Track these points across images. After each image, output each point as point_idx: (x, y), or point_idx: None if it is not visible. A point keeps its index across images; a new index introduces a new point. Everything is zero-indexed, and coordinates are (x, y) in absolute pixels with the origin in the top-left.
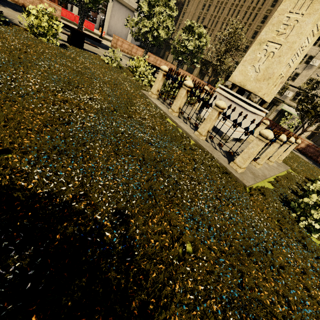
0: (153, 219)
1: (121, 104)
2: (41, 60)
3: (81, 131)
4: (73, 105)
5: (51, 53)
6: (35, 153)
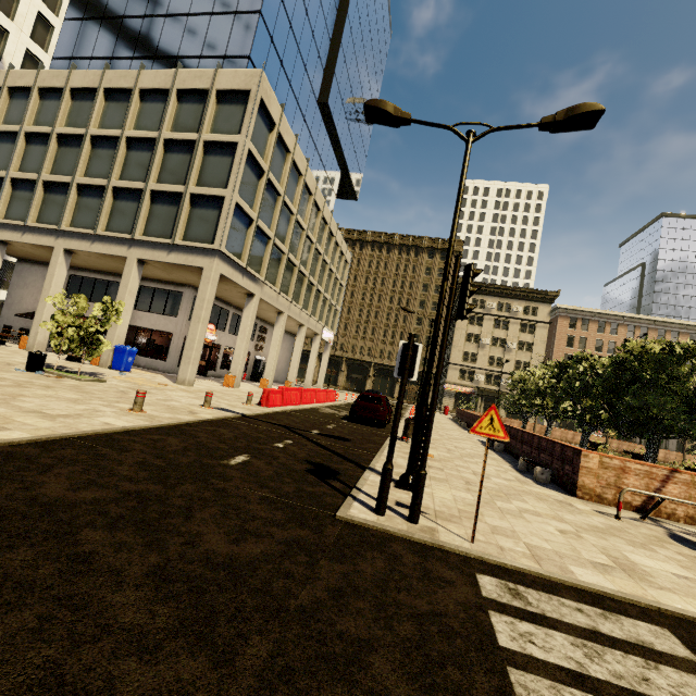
0: None
1: None
2: None
3: None
4: None
5: None
6: None
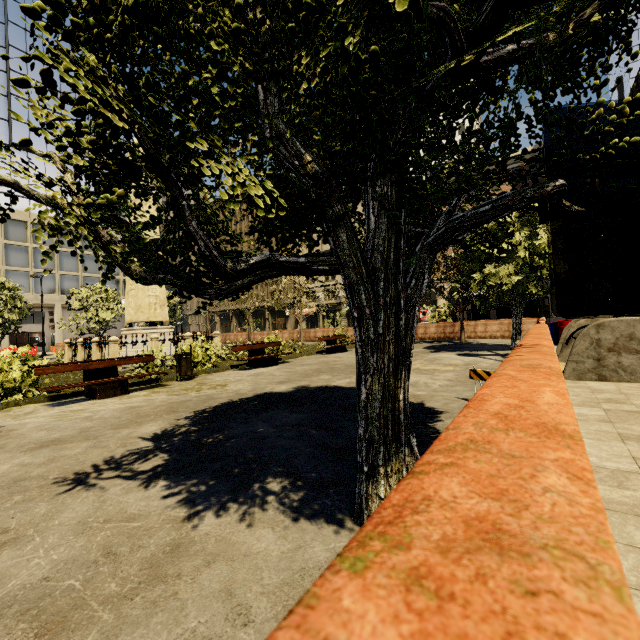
0: None
1: None
2: None
3: None
4: None
5: None
6: None
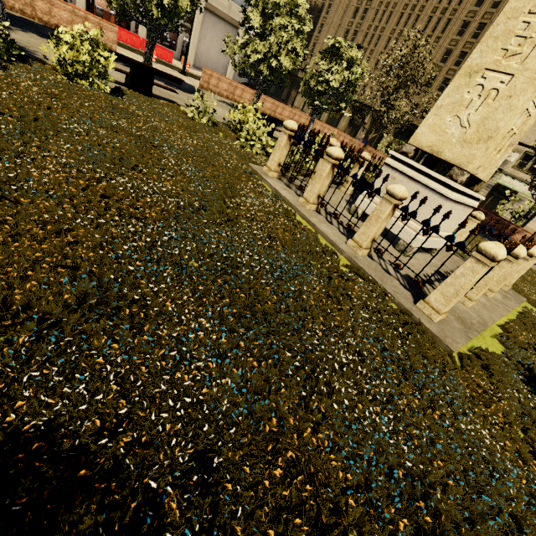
0: (274, 468)
1: (213, 194)
2: (75, 121)
3: (133, 261)
4: (124, 205)
5: (94, 107)
6: (34, 323)
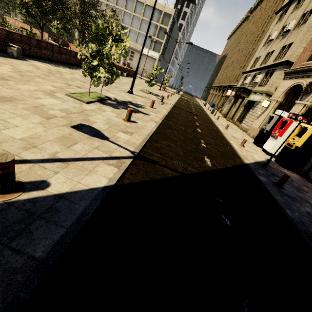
0: None
1: None
2: None
3: None
4: None
5: None
6: None
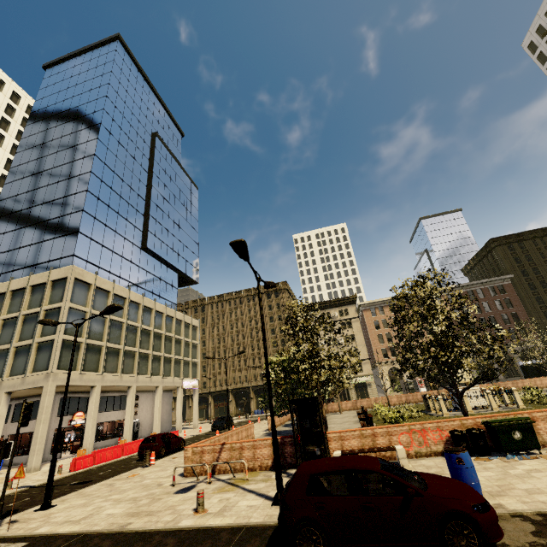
0: None
1: None
2: None
3: None
4: None
5: None
6: None
